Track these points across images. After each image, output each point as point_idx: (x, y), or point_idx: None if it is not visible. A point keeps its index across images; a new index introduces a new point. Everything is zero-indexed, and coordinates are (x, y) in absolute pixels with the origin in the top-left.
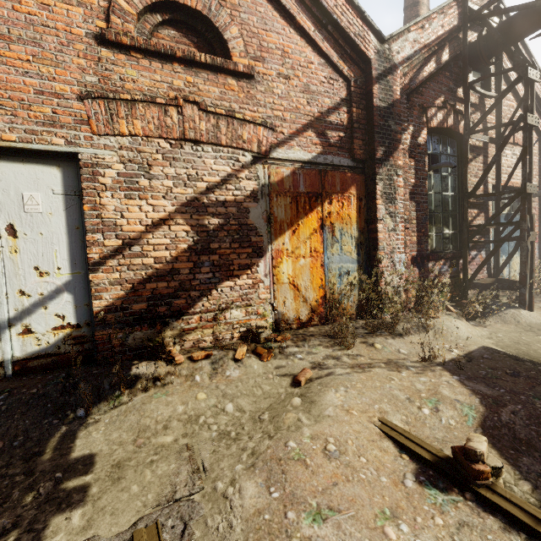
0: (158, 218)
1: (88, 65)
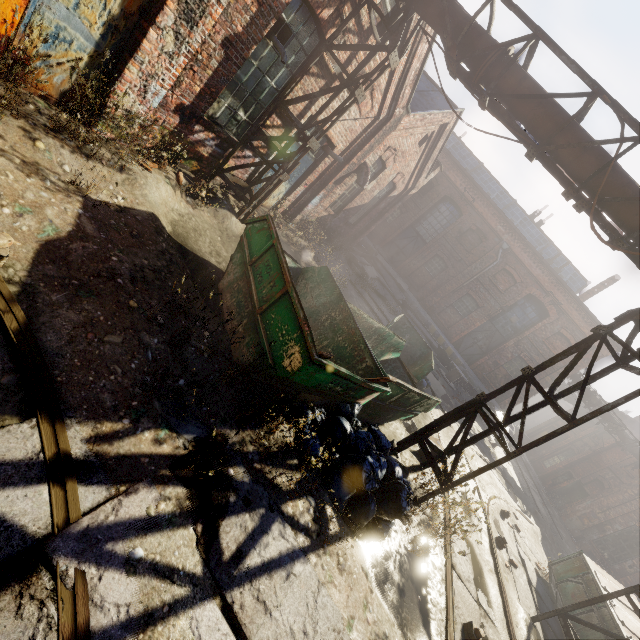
0: None
1: None
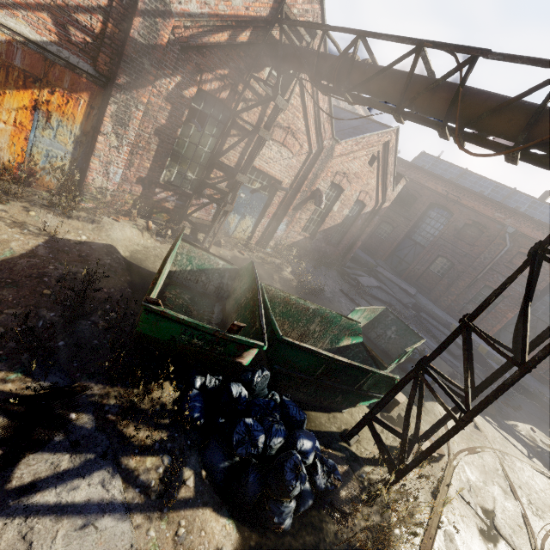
0: None
1: None
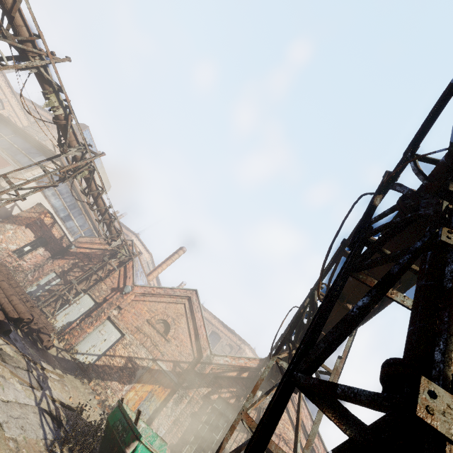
0: (123, 355)
1: (142, 323)
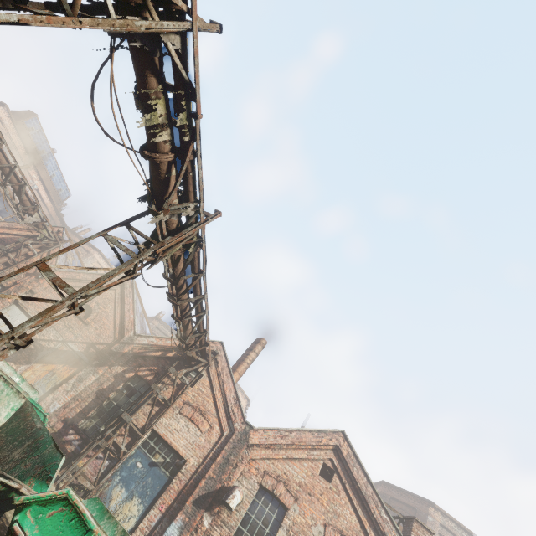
0: None
1: None
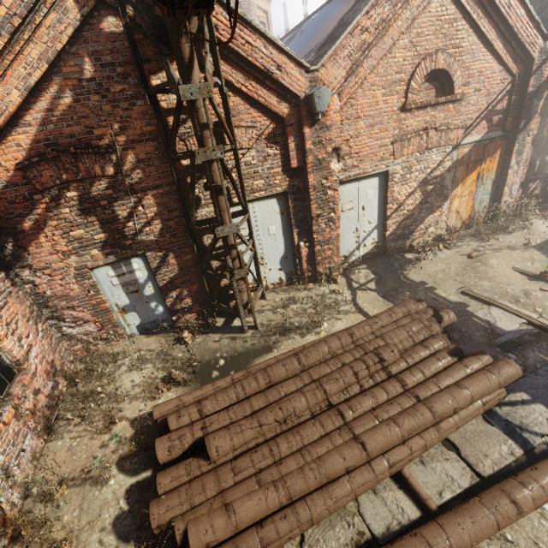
0: (410, 192)
1: (396, 125)
